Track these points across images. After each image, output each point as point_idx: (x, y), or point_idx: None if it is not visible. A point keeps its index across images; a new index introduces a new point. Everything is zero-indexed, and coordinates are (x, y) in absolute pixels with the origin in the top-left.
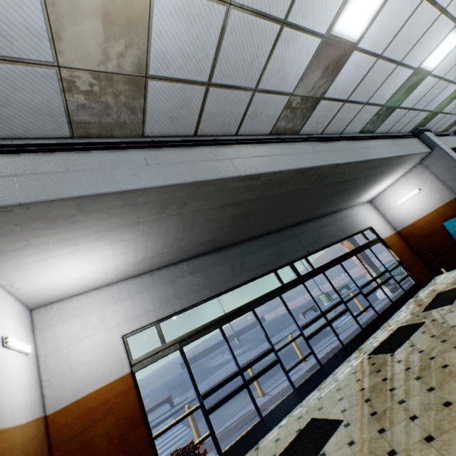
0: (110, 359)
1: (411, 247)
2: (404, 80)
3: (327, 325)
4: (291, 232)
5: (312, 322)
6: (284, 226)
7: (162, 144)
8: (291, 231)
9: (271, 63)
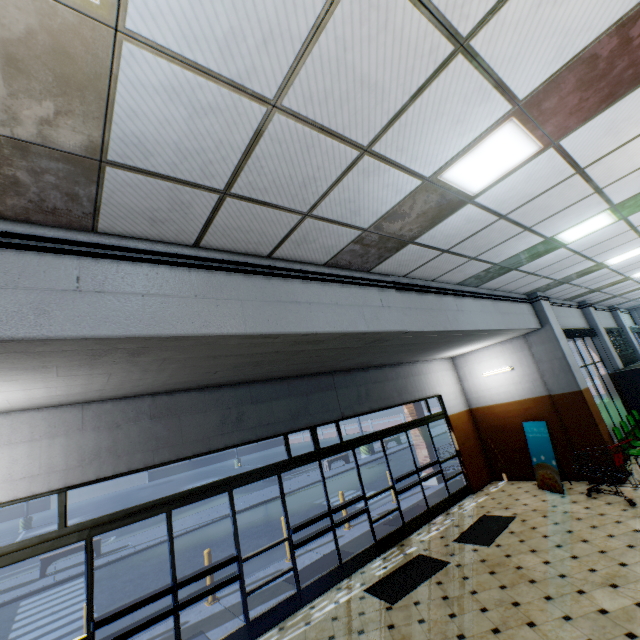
0: None
1: (479, 434)
2: (530, 246)
3: (329, 530)
4: (331, 381)
5: (310, 523)
6: (323, 372)
7: (122, 256)
8: (331, 379)
9: (337, 190)
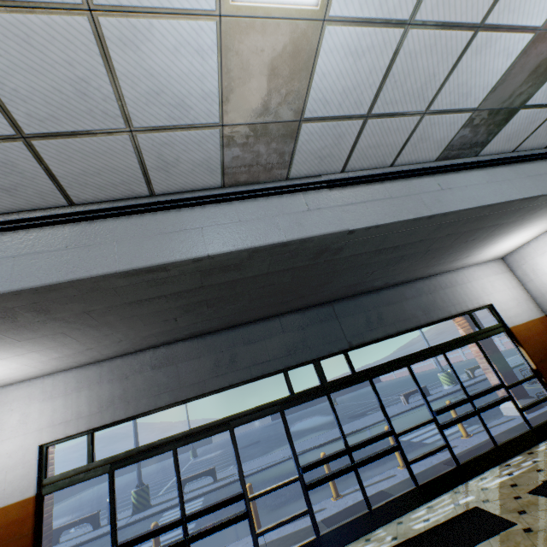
0: (17, 474)
1: None
2: (514, 57)
3: (348, 470)
4: (330, 311)
5: (322, 462)
6: (317, 303)
7: None
8: (331, 309)
9: (126, 85)
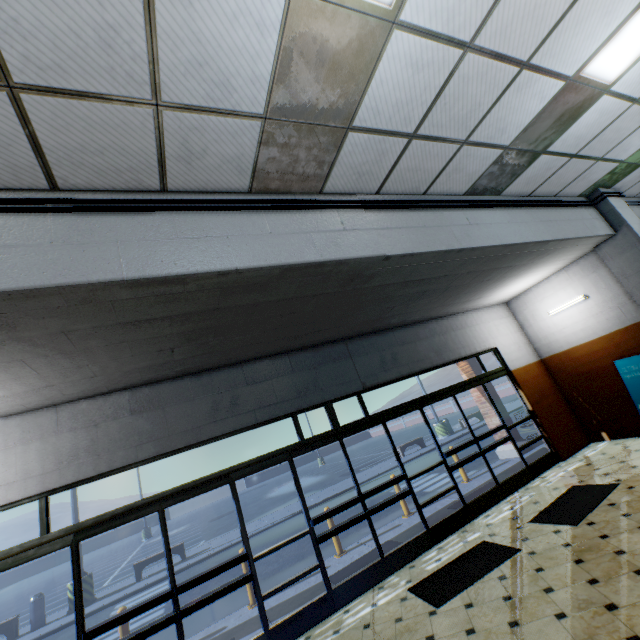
0: None
1: (560, 388)
2: (546, 101)
3: (361, 518)
4: (344, 349)
5: (334, 512)
6: (330, 340)
7: None
8: (344, 347)
9: (165, 46)
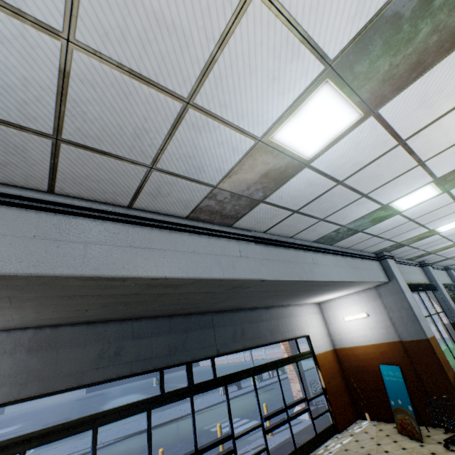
0: None
1: (343, 373)
2: (370, 211)
3: None
4: (210, 320)
5: None
6: (202, 311)
7: None
8: (211, 318)
9: (174, 144)
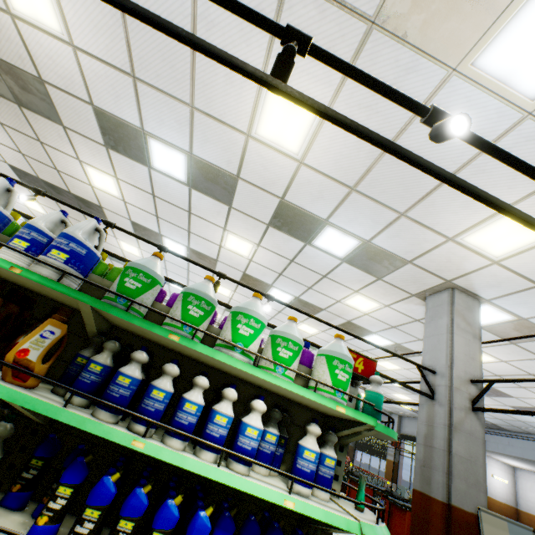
0: None
1: None
2: None
3: None
4: None
5: None
6: None
7: (514, 437)
8: None
9: (533, 425)
